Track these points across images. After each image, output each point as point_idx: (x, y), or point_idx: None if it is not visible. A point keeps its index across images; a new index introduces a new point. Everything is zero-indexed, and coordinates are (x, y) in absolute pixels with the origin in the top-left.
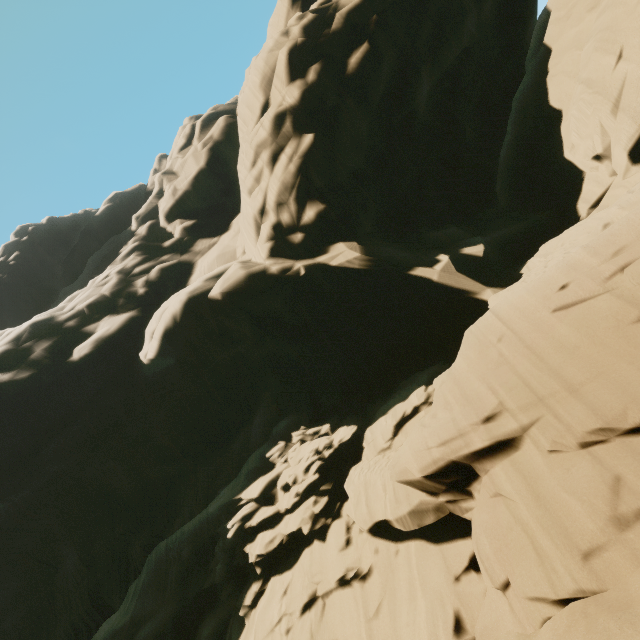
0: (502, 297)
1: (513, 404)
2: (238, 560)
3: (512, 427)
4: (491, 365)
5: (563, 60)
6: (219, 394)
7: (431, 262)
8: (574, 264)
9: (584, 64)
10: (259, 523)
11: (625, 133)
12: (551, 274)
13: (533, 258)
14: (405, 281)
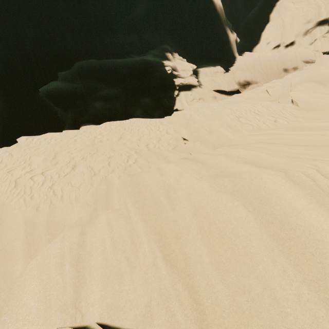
0: (243, 57)
1: (258, 76)
2: (169, 82)
3: (258, 79)
4: (254, 67)
5: (280, 8)
6: (130, 2)
7: (232, 31)
8: (275, 58)
9: (285, 16)
10: (177, 74)
11: (278, 41)
12: (271, 57)
13: (246, 53)
14: (223, 30)
